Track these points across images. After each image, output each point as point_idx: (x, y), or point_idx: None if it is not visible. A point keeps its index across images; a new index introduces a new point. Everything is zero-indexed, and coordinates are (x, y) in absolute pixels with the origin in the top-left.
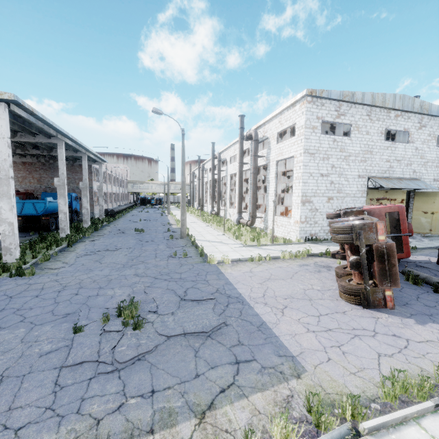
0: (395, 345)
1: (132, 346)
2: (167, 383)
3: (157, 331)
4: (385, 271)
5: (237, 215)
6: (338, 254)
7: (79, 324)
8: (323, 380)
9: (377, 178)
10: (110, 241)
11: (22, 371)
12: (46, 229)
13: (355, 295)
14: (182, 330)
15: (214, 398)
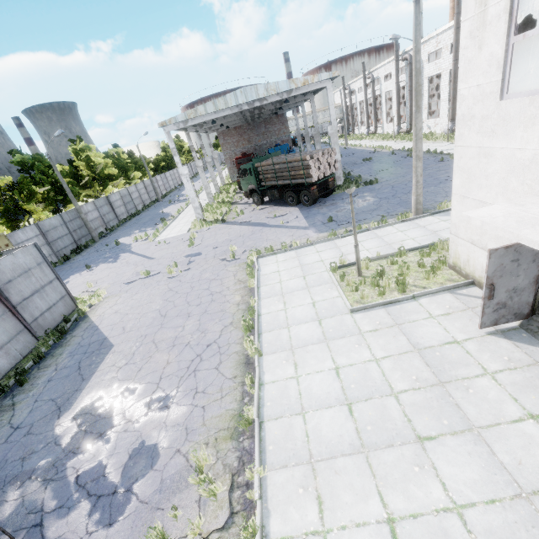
0: None
1: None
2: None
3: None
4: None
5: (450, 123)
6: None
7: None
8: None
9: None
10: (364, 168)
11: None
12: None
13: None
14: None
15: None
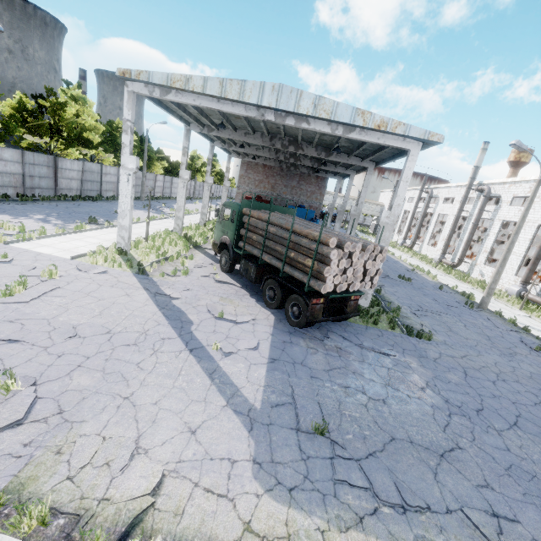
0: None
1: None
2: None
3: None
4: None
5: (520, 284)
6: None
7: None
8: None
9: None
10: (400, 291)
11: None
12: None
13: None
14: None
15: None
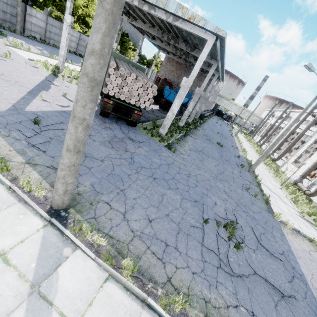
0: None
1: (235, 261)
2: (260, 314)
3: (247, 260)
4: None
5: (299, 177)
6: None
7: (204, 215)
8: None
9: None
10: (203, 144)
11: (186, 230)
12: None
13: None
14: (264, 274)
15: None
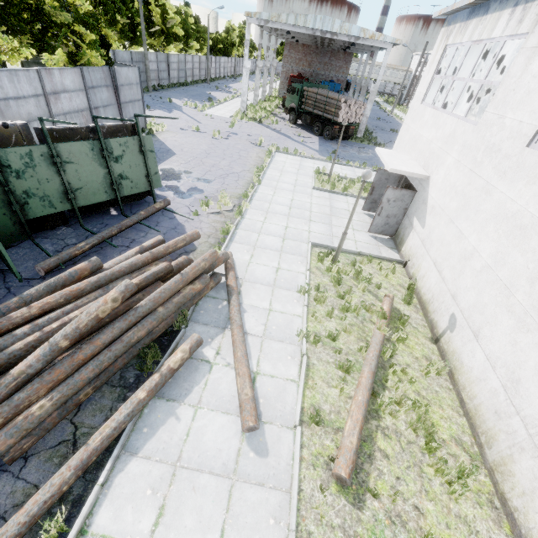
0: None
1: None
2: None
3: None
4: None
5: None
6: None
7: None
8: None
9: None
10: (385, 136)
11: None
12: None
13: None
14: None
15: None
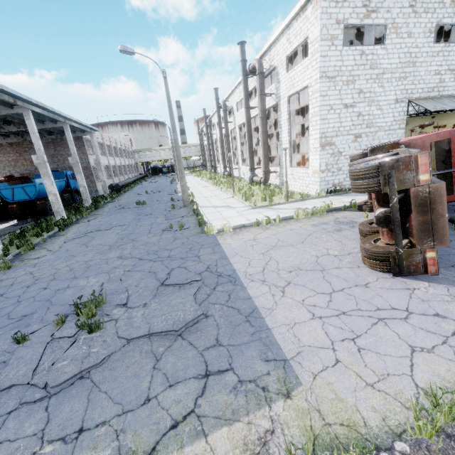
0: (438, 331)
1: (77, 358)
2: (103, 414)
3: (118, 332)
4: (427, 226)
5: (249, 172)
6: (366, 206)
7: (29, 329)
8: (323, 399)
9: (421, 99)
10: (106, 219)
11: None
12: (45, 213)
13: (383, 260)
14: (147, 329)
15: (159, 440)
